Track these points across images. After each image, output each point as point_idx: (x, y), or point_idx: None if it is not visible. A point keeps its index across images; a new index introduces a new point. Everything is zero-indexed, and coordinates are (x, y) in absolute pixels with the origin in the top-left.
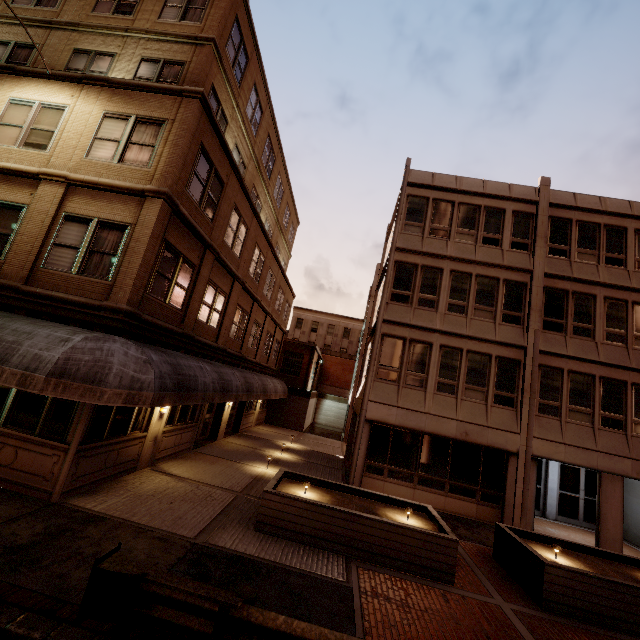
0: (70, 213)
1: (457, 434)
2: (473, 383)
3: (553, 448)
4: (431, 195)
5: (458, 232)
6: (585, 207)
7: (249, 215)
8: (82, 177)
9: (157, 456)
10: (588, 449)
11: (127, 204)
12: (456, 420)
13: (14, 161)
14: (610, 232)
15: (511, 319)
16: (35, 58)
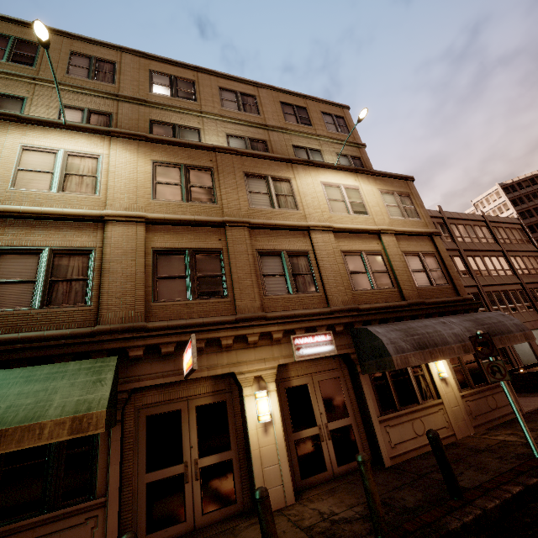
0: (405, 251)
1: None
2: None
3: None
4: None
5: None
6: (457, 218)
7: None
8: (401, 229)
9: None
10: None
11: (424, 241)
12: None
13: (356, 224)
14: (467, 227)
15: (464, 274)
16: (271, 150)
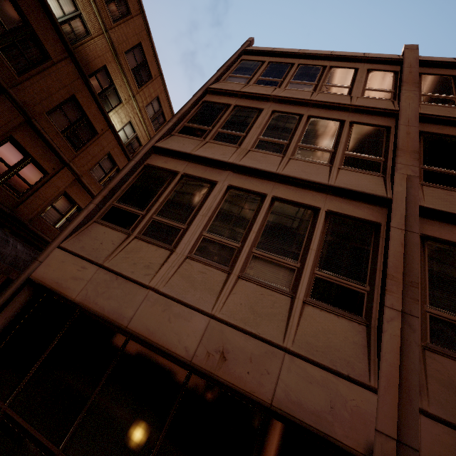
0: None
1: (198, 352)
2: (272, 250)
3: None
4: (268, 59)
5: (292, 82)
6: None
7: (56, 46)
8: None
9: None
10: None
11: None
12: (208, 316)
13: None
14: None
15: (361, 164)
16: None
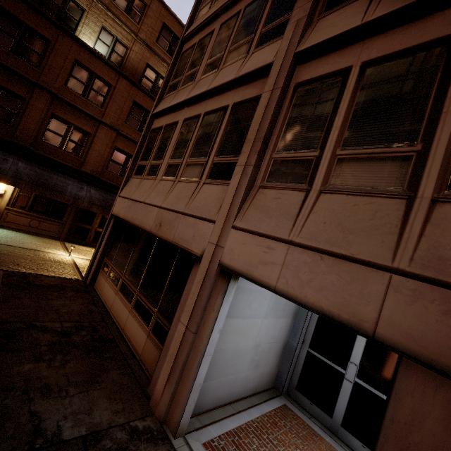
0: None
1: (153, 226)
2: (196, 155)
3: (260, 252)
4: None
5: None
6: None
7: (111, 75)
8: None
9: (4, 224)
10: (355, 261)
11: None
12: (158, 207)
13: None
14: None
15: (271, 34)
16: None
